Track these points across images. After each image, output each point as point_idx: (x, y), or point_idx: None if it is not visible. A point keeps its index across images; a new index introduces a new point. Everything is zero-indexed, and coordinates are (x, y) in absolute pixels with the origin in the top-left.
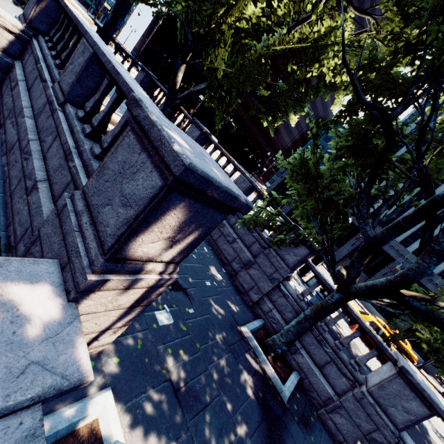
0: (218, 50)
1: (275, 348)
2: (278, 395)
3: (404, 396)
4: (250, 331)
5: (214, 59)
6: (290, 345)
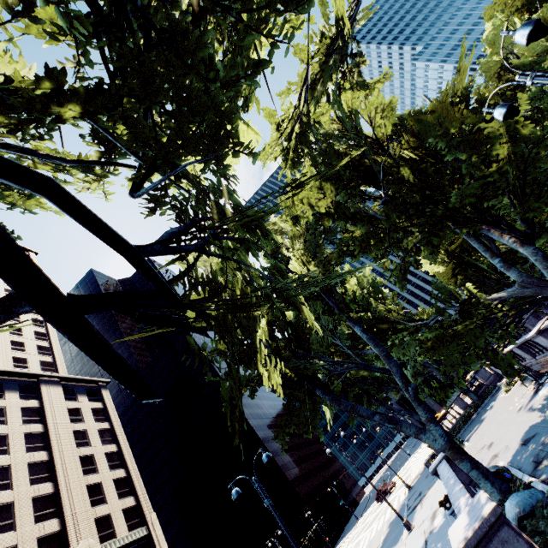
0: None
1: None
2: None
3: None
4: None
5: None
6: None
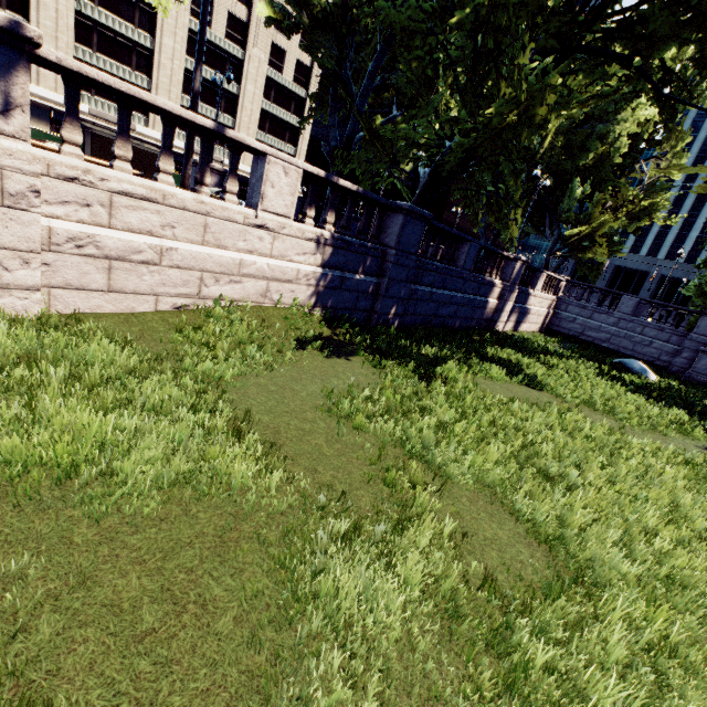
0: (595, 249)
1: None
2: None
3: None
4: None
5: (593, 253)
6: None
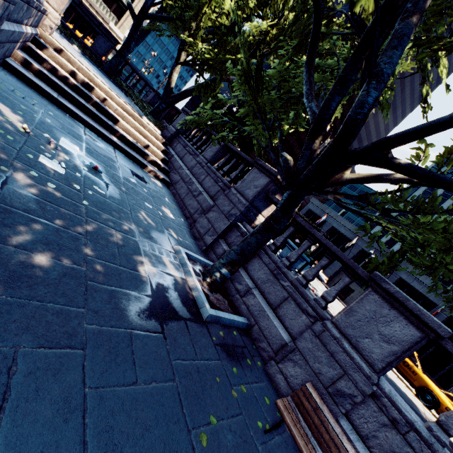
0: (198, 35)
1: (212, 272)
2: (195, 308)
3: (381, 318)
4: (186, 255)
5: (195, 42)
6: (231, 269)
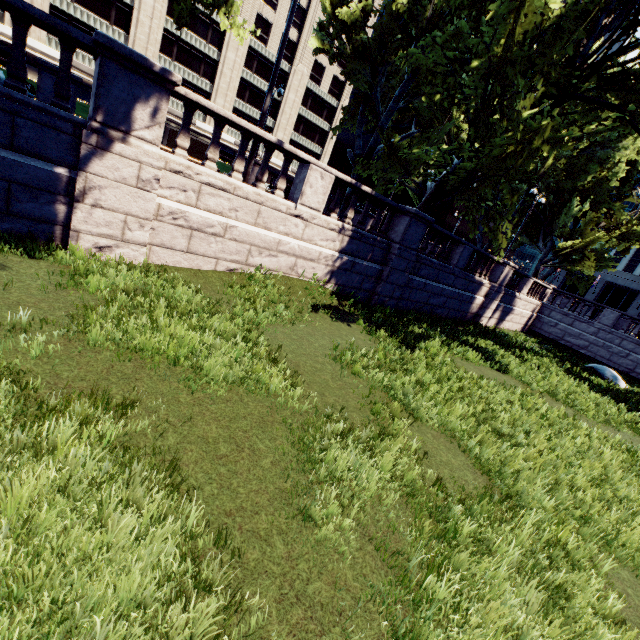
0: (584, 263)
1: None
2: None
3: None
4: None
5: (582, 267)
6: None
